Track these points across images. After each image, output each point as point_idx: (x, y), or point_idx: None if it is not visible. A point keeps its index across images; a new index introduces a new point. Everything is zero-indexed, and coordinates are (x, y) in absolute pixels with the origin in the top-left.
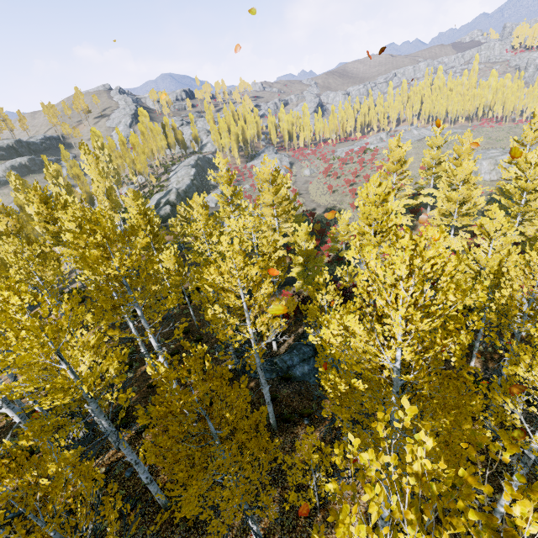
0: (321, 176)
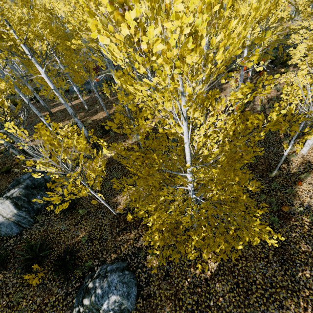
0: None
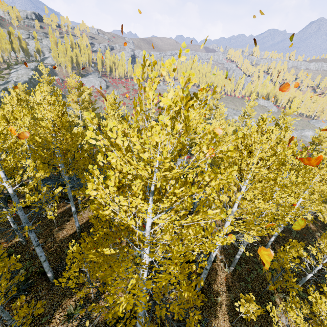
0: (122, 96)
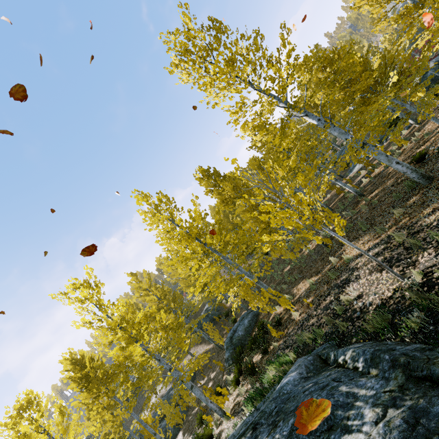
0: None
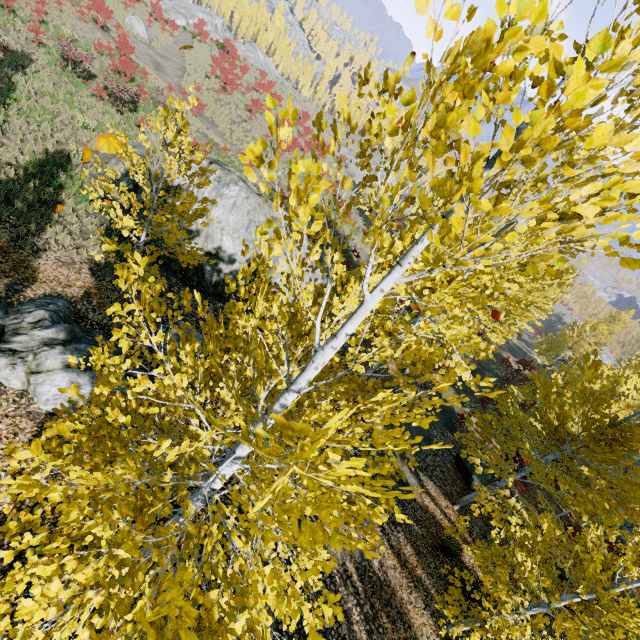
0: (212, 81)
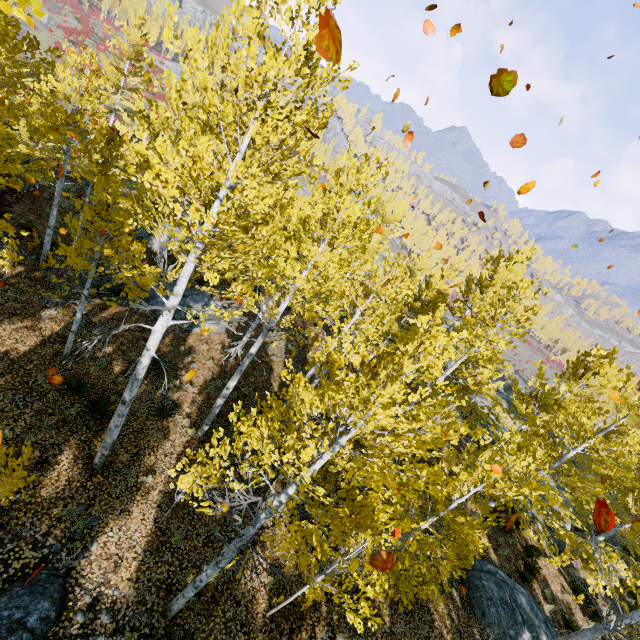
0: (61, 34)
